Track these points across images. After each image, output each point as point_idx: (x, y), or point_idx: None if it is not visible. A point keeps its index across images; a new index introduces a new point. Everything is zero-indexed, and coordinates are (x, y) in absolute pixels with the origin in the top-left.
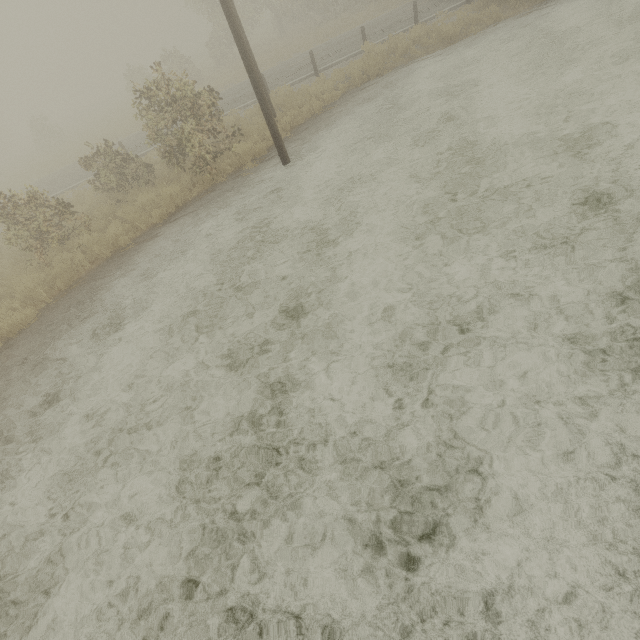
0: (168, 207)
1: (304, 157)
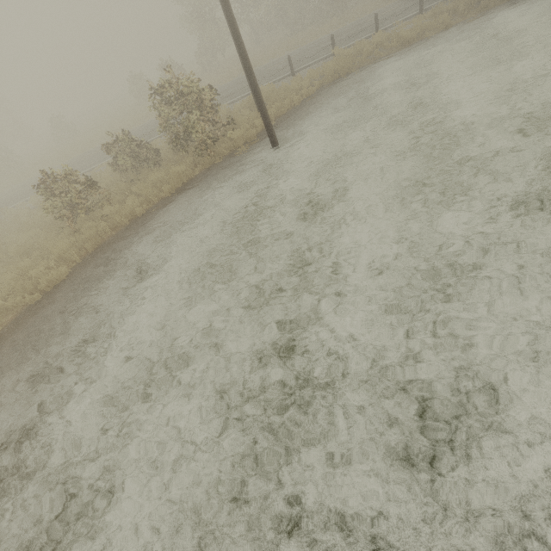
0: (175, 183)
1: (290, 140)
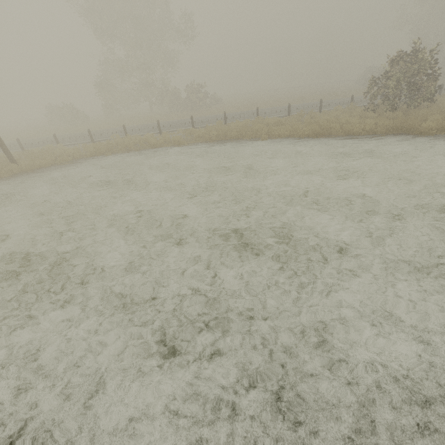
0: None
1: None
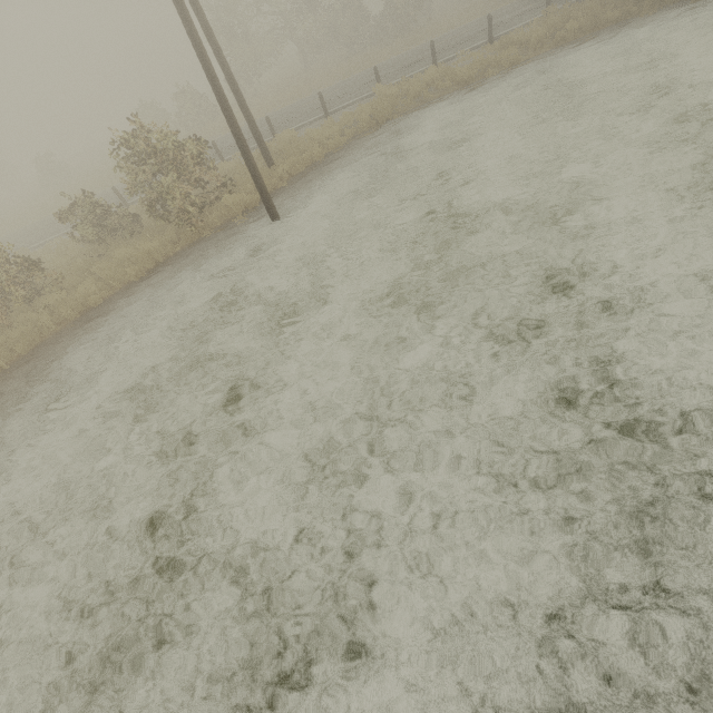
0: (146, 263)
1: (294, 211)
